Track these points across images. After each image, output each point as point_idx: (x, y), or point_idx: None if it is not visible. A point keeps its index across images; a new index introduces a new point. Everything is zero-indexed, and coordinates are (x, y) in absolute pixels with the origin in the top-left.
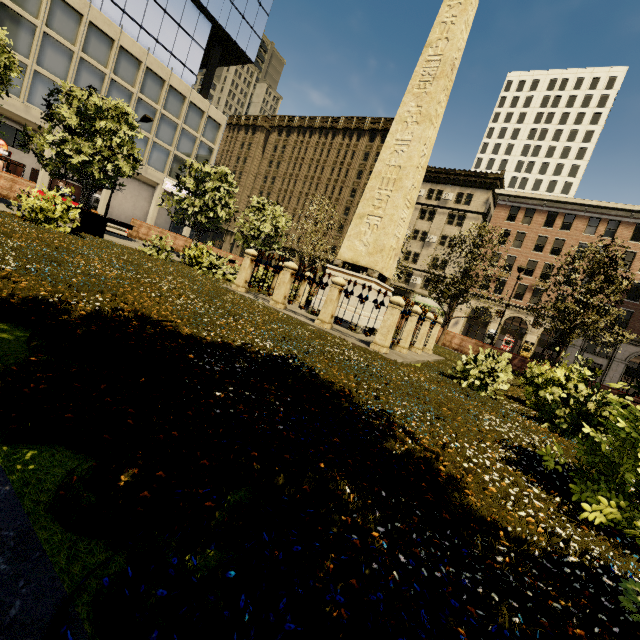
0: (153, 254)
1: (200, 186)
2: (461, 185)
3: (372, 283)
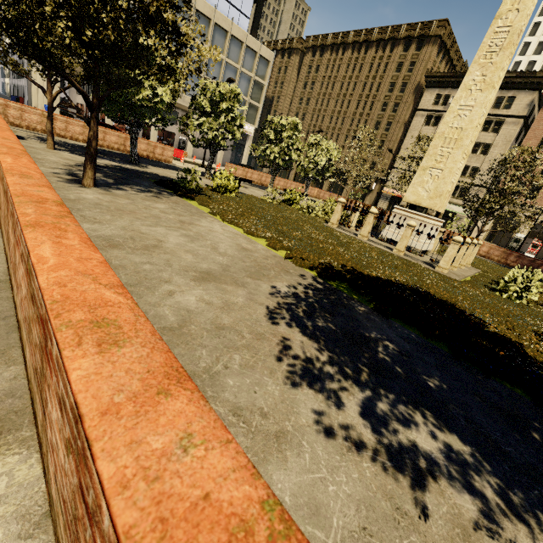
0: (269, 201)
1: (278, 136)
2: (502, 88)
3: (431, 220)
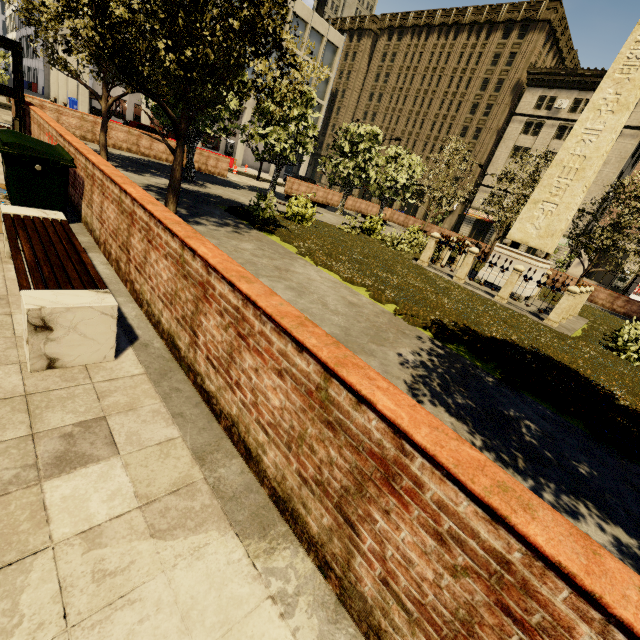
0: (347, 231)
1: (353, 148)
2: None
3: (540, 263)
